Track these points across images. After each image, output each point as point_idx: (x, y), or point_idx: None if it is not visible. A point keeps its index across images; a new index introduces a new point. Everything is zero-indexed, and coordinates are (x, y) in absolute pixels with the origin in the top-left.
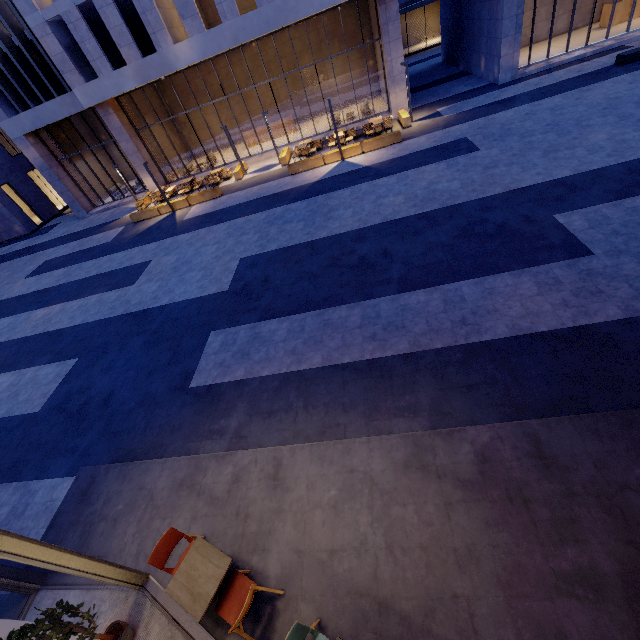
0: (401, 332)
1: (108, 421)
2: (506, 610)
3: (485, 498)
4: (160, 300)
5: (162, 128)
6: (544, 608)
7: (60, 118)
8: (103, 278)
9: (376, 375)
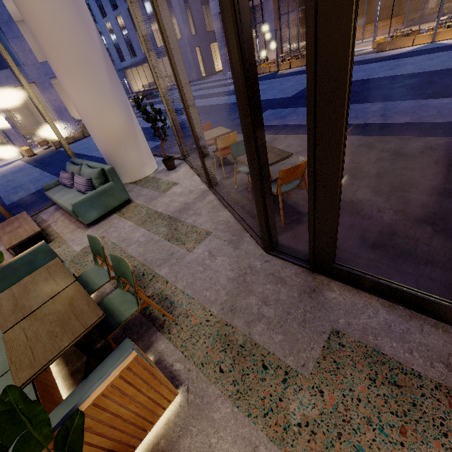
0: (408, 114)
1: None
2: (386, 193)
3: (413, 160)
4: None
5: (296, 20)
6: (419, 197)
7: None
8: (223, 93)
9: (369, 129)
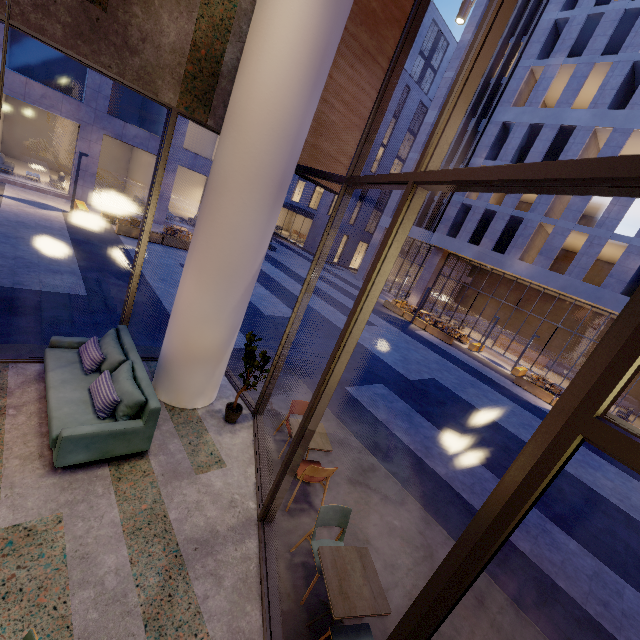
0: (530, 537)
1: (291, 351)
2: None
3: None
4: (365, 343)
5: (452, 286)
6: None
7: (411, 236)
8: (344, 307)
9: None
